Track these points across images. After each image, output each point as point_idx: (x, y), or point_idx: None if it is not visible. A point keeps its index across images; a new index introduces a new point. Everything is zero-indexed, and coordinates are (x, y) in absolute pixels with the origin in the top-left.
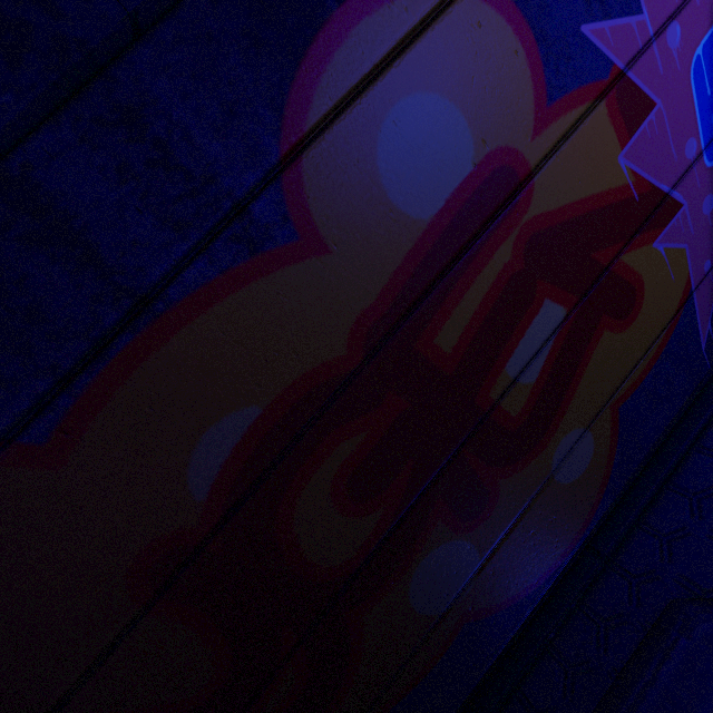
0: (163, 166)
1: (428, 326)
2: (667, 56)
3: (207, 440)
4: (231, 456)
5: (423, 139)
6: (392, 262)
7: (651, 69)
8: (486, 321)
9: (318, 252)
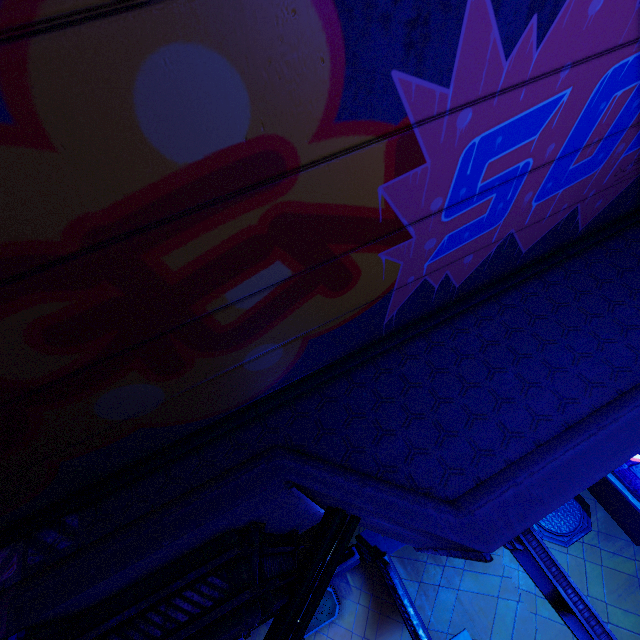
0: None
1: (158, 246)
2: (452, 132)
3: None
4: None
5: (196, 93)
6: (132, 185)
7: (435, 135)
8: (218, 259)
9: (38, 145)
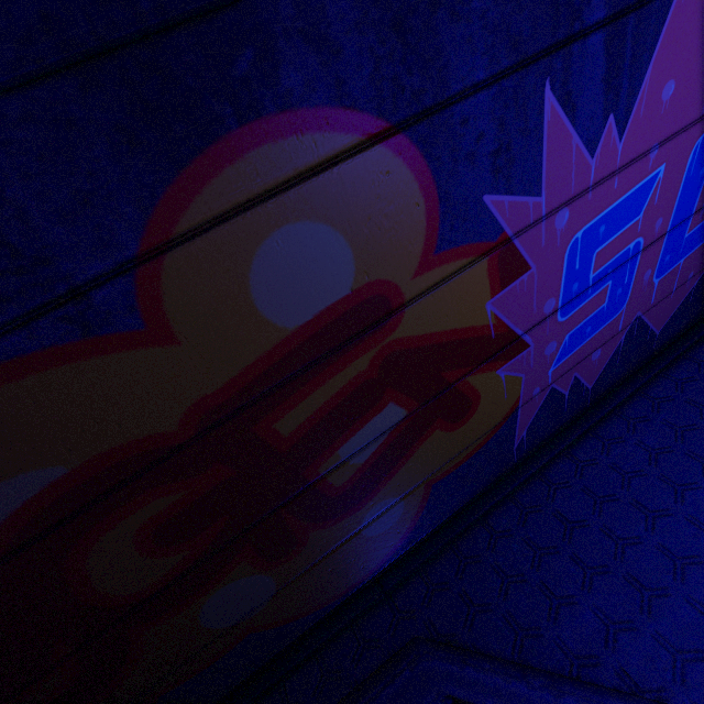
0: None
1: (270, 414)
2: (552, 233)
3: None
4: (22, 507)
5: (305, 261)
6: (246, 359)
7: (535, 241)
8: (329, 414)
9: (164, 342)
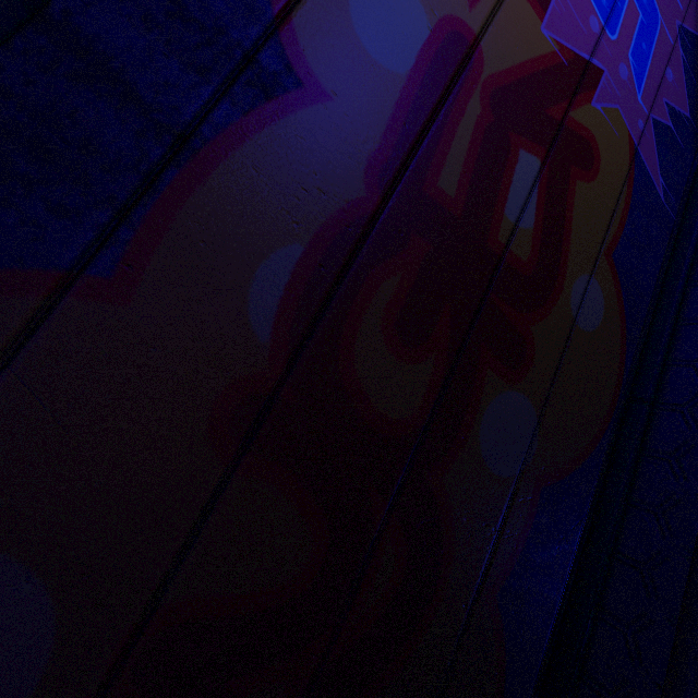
0: (180, 18)
1: (429, 171)
2: None
3: (260, 278)
4: (284, 295)
5: (385, 6)
6: (385, 111)
7: None
8: (476, 168)
9: (321, 99)
